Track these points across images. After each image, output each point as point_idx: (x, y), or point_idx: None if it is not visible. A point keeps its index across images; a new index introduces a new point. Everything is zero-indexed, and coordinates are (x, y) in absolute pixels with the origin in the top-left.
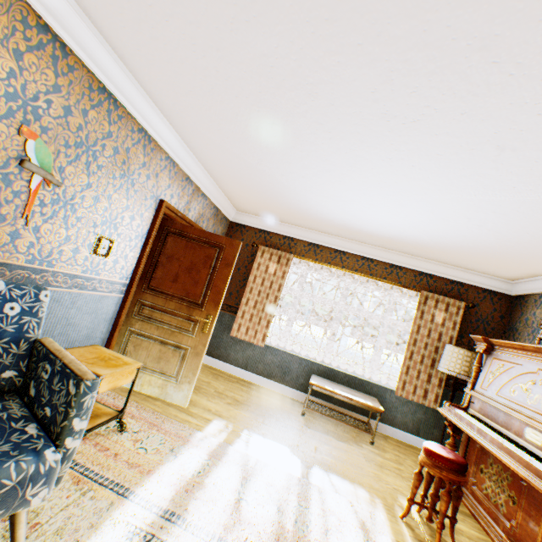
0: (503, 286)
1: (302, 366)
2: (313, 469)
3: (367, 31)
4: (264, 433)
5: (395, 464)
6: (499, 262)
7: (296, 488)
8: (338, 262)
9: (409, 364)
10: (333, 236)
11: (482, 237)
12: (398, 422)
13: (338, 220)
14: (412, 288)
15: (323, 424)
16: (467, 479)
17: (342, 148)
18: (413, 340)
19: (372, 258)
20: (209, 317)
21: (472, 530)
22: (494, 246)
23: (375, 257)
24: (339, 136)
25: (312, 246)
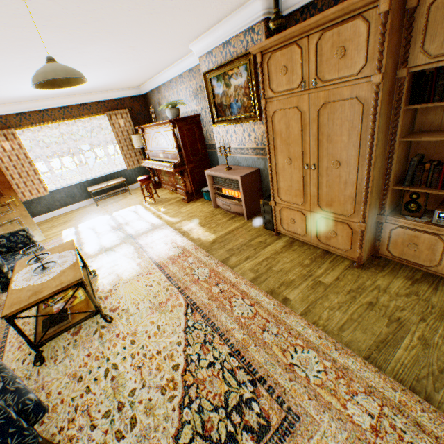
0: (138, 91)
1: (80, 188)
2: (114, 214)
3: (6, 58)
4: (88, 220)
5: (142, 194)
6: (127, 85)
7: (111, 220)
8: (49, 119)
9: (125, 154)
10: (30, 102)
11: (110, 81)
12: (137, 180)
13: (28, 95)
14: (101, 114)
15: (109, 202)
16: (162, 181)
17: (13, 77)
18: (119, 141)
19: (67, 106)
20: (13, 197)
21: (166, 192)
22: (118, 82)
23: (68, 104)
24: (8, 75)
25: (22, 116)
